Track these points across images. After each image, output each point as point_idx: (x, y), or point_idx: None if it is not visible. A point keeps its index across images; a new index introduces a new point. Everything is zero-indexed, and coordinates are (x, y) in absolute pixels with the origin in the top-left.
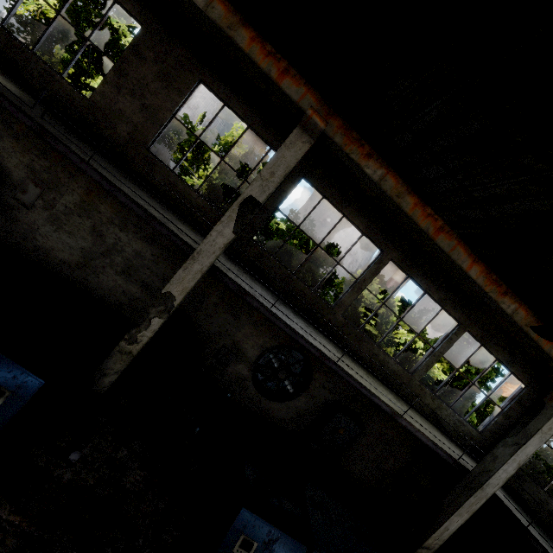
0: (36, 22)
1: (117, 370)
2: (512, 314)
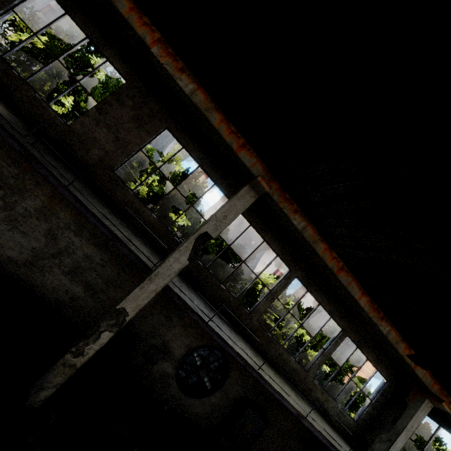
0: (24, 46)
1: (57, 383)
2: (387, 335)
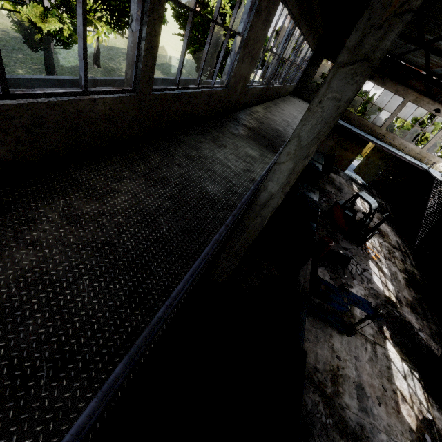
0: None
1: None
2: None
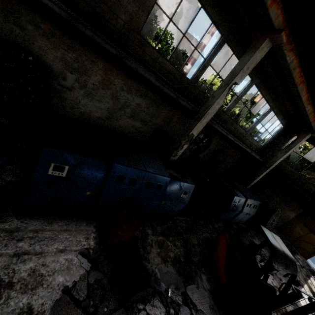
0: None
1: None
2: (307, 111)
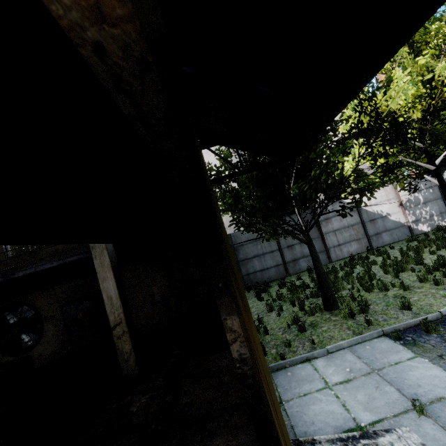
0: None
1: None
2: None
